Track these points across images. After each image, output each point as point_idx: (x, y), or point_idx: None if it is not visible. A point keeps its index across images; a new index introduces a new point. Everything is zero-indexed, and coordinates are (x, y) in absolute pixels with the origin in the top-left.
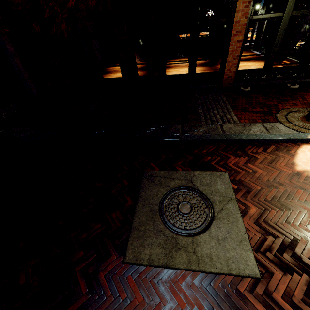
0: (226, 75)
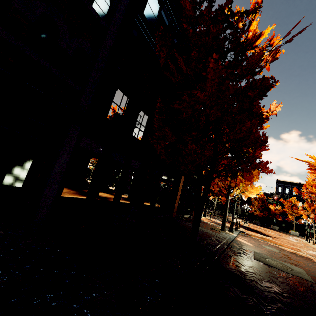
0: (174, 210)
